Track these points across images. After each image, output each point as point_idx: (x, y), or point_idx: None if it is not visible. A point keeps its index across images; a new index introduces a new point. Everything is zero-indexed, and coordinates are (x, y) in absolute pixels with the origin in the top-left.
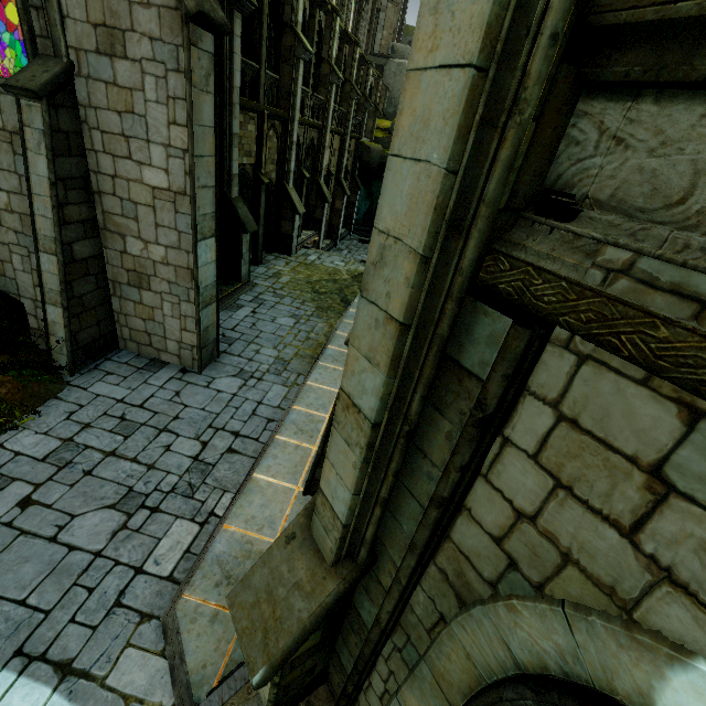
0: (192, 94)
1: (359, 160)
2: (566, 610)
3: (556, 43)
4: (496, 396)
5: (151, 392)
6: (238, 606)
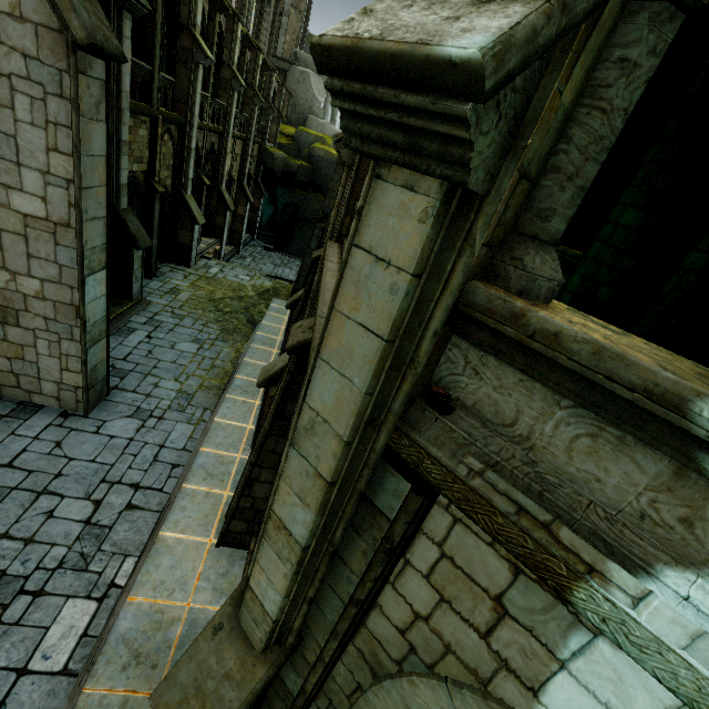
0: (79, 123)
1: (262, 165)
2: (448, 685)
3: (437, 335)
4: (401, 534)
5: (22, 445)
6: (164, 706)
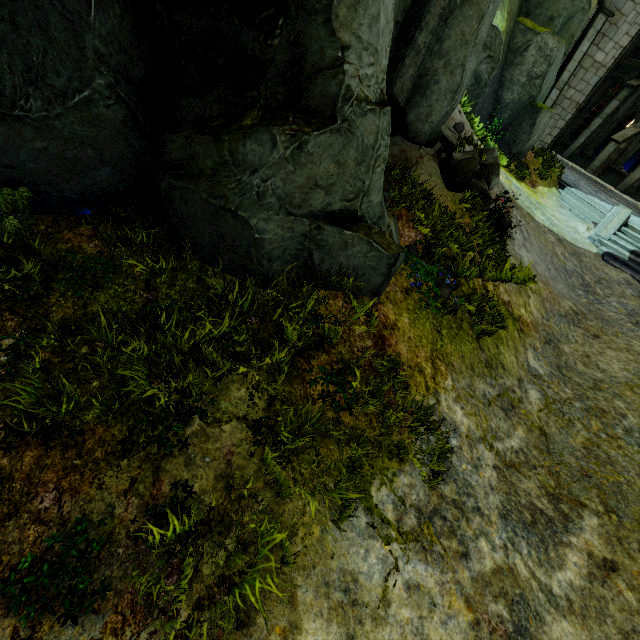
0: None
1: None
2: None
3: None
4: None
5: None
6: None
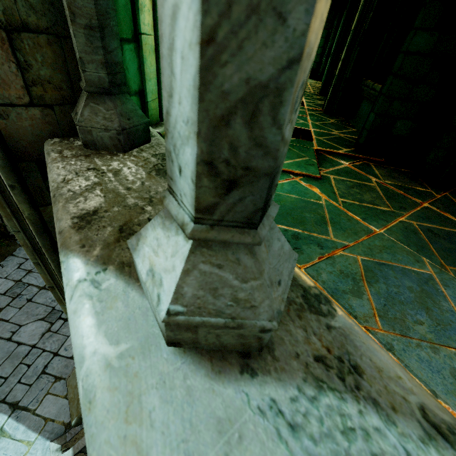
0: None
1: None
2: None
3: (16, 187)
4: None
5: None
6: (70, 386)
